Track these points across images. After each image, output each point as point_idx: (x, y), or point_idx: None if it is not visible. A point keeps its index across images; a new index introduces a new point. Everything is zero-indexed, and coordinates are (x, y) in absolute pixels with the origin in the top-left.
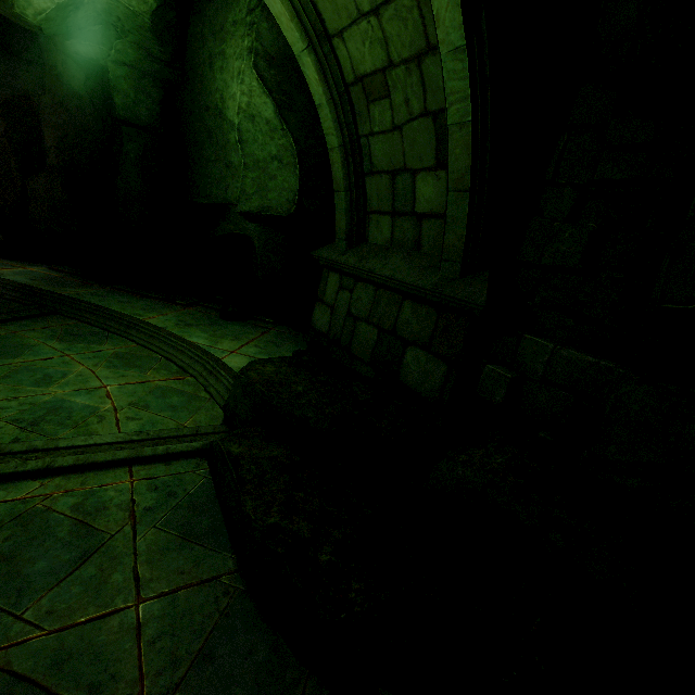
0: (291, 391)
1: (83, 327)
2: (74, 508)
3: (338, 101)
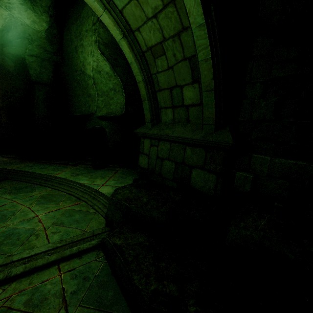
0: (141, 202)
1: (22, 184)
2: (26, 304)
3: (140, 60)
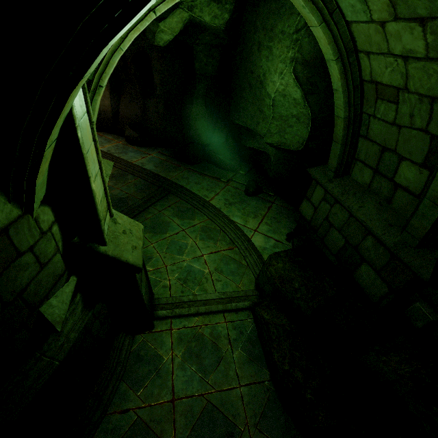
0: (292, 286)
1: (183, 204)
2: (210, 335)
3: (351, 91)
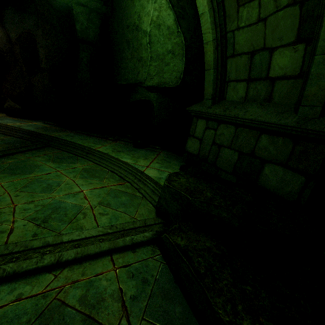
0: (204, 196)
1: (64, 153)
2: (81, 301)
3: (215, 9)
